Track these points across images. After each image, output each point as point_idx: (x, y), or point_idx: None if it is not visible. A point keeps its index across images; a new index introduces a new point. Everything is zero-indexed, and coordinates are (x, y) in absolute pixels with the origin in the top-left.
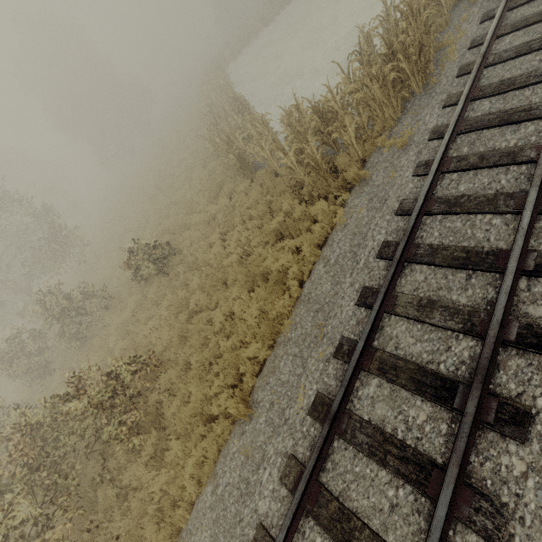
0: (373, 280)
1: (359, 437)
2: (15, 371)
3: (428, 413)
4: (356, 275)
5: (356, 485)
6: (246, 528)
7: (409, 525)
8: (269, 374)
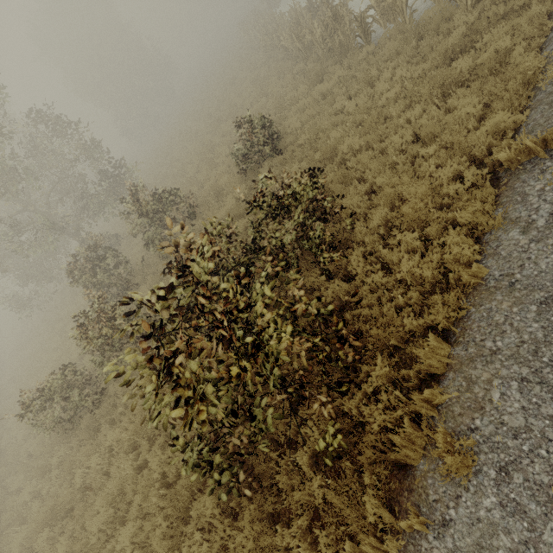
0: None
1: None
2: (99, 280)
3: None
4: None
5: None
6: None
7: None
8: None
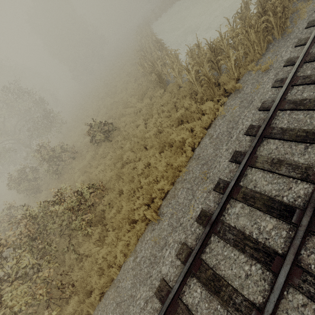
0: (242, 147)
1: (228, 235)
2: (21, 188)
3: (274, 224)
4: (230, 144)
5: (224, 262)
6: (153, 281)
7: (257, 286)
8: (171, 198)
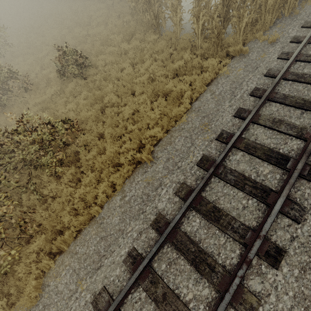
0: (246, 106)
1: (229, 176)
2: None
3: (270, 169)
4: (234, 102)
5: (223, 198)
6: (148, 215)
7: (253, 215)
8: (167, 145)
